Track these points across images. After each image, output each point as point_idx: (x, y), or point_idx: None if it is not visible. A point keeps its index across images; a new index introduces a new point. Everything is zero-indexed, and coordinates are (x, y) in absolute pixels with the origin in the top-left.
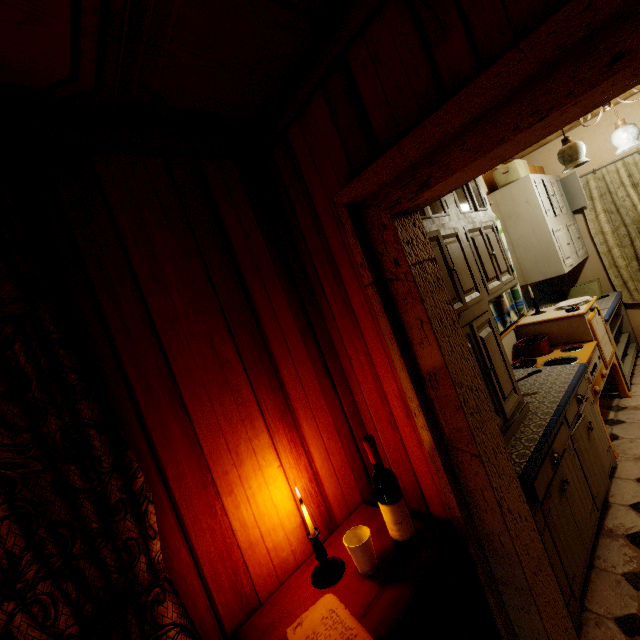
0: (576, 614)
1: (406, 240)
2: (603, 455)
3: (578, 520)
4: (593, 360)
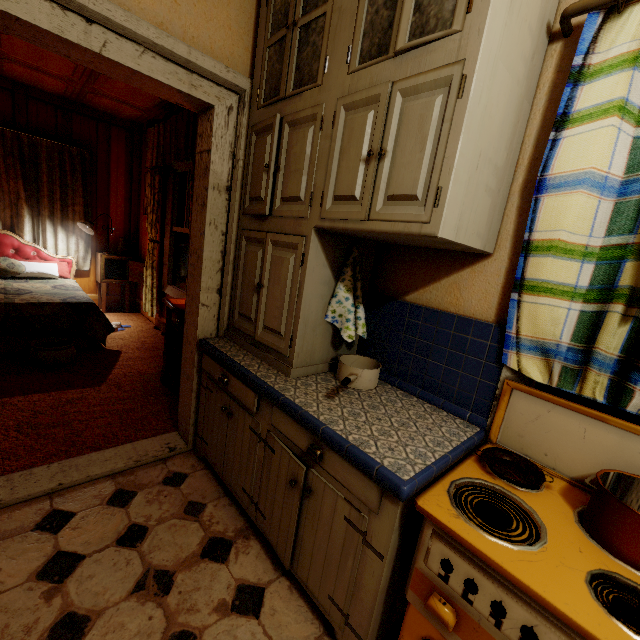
0: (199, 450)
1: (200, 134)
2: (316, 569)
3: (229, 453)
4: (533, 618)
